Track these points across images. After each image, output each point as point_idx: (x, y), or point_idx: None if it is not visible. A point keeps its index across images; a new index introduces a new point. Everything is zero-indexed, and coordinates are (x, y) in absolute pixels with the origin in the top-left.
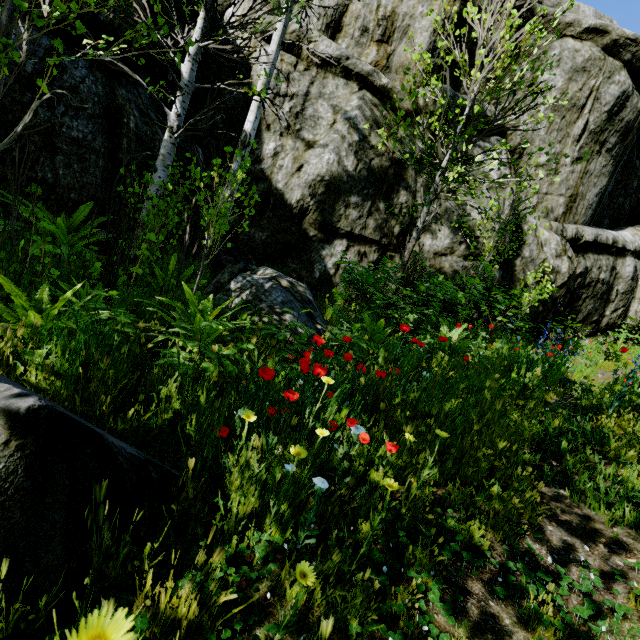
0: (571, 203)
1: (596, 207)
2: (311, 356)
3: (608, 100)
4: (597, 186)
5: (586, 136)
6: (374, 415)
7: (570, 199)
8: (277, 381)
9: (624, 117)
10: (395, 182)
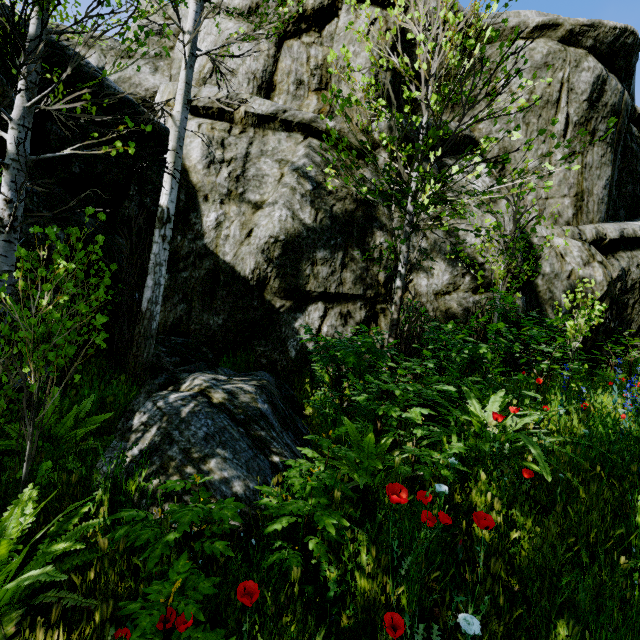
0: (579, 202)
1: (608, 200)
2: None
3: (583, 88)
4: (602, 178)
5: (571, 129)
6: None
7: (576, 198)
8: None
9: (607, 101)
10: (366, 224)
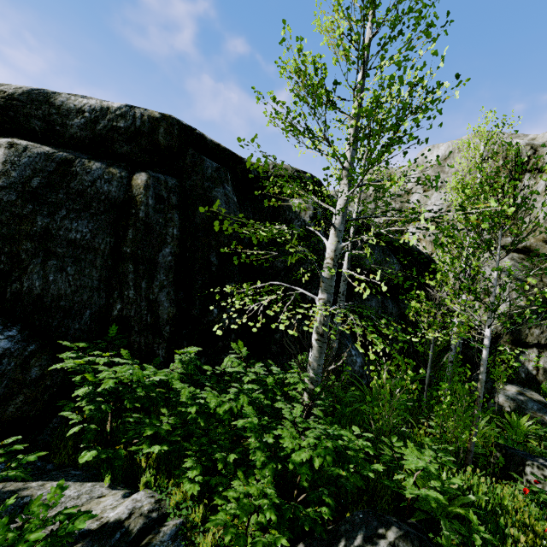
0: None
1: None
2: None
3: None
4: None
5: None
6: None
7: None
8: None
9: None
10: None
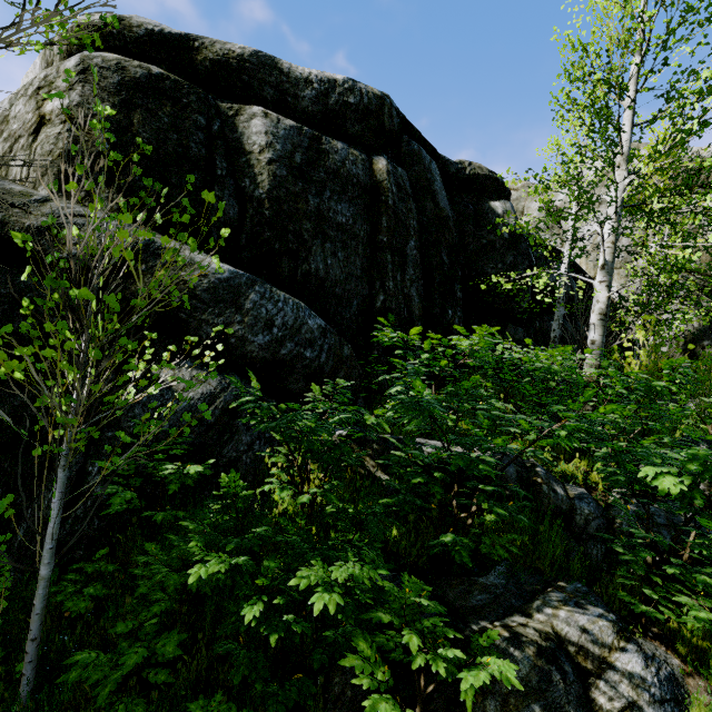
0: None
1: None
2: None
3: None
4: None
5: None
6: None
7: None
8: None
9: None
10: None
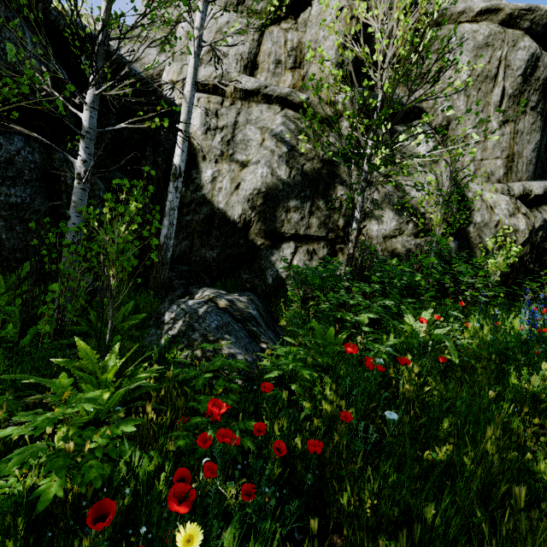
0: (509, 163)
1: (536, 161)
2: (210, 432)
3: (519, 65)
4: (531, 142)
5: (506, 100)
6: (306, 544)
7: (507, 159)
8: (159, 487)
9: (539, 76)
10: (330, 180)
